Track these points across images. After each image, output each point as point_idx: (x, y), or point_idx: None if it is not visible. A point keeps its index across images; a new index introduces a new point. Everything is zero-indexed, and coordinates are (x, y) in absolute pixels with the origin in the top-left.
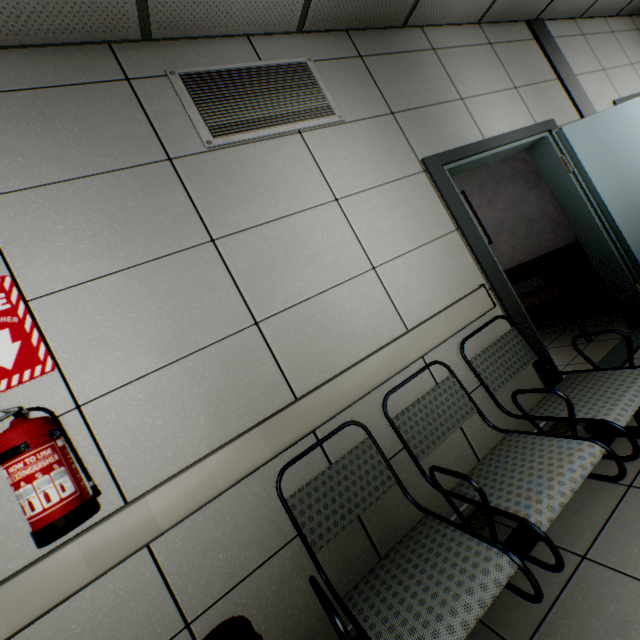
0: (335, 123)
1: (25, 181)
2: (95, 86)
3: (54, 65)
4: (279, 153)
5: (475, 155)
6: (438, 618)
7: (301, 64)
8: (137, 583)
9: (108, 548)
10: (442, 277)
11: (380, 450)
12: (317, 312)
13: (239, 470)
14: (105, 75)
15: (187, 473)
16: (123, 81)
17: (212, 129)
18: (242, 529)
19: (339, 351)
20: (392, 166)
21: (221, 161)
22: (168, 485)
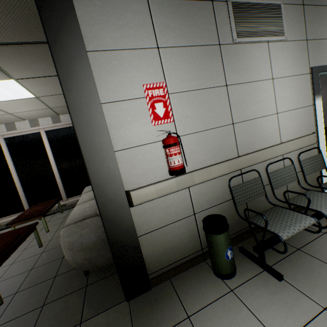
0: (282, 40)
1: (173, 43)
2: (200, 2)
3: None
4: (257, 51)
5: None
6: (289, 226)
7: (278, 5)
8: (184, 197)
9: (181, 183)
10: (300, 124)
11: (262, 182)
12: (253, 125)
13: (219, 173)
14: None
15: (205, 169)
16: (210, 1)
17: (237, 33)
18: (213, 192)
19: (256, 143)
20: (298, 68)
21: (236, 50)
22: (199, 171)
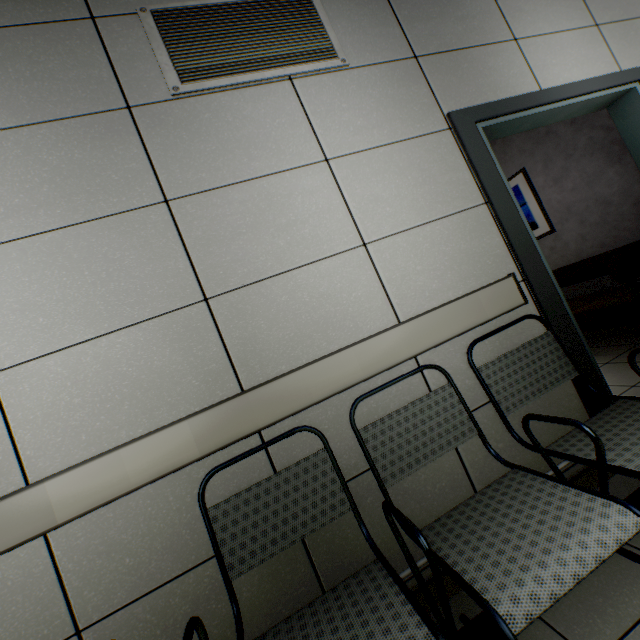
0: (337, 68)
1: None
2: (55, 25)
3: (14, 3)
4: (261, 103)
5: (525, 110)
6: None
7: None
8: (28, 575)
9: None
10: (457, 261)
11: (336, 466)
12: (283, 292)
13: (157, 467)
14: (68, 13)
15: (96, 462)
16: (87, 20)
17: (181, 73)
18: (157, 534)
19: (305, 341)
20: (406, 121)
21: (189, 111)
22: (72, 473)
